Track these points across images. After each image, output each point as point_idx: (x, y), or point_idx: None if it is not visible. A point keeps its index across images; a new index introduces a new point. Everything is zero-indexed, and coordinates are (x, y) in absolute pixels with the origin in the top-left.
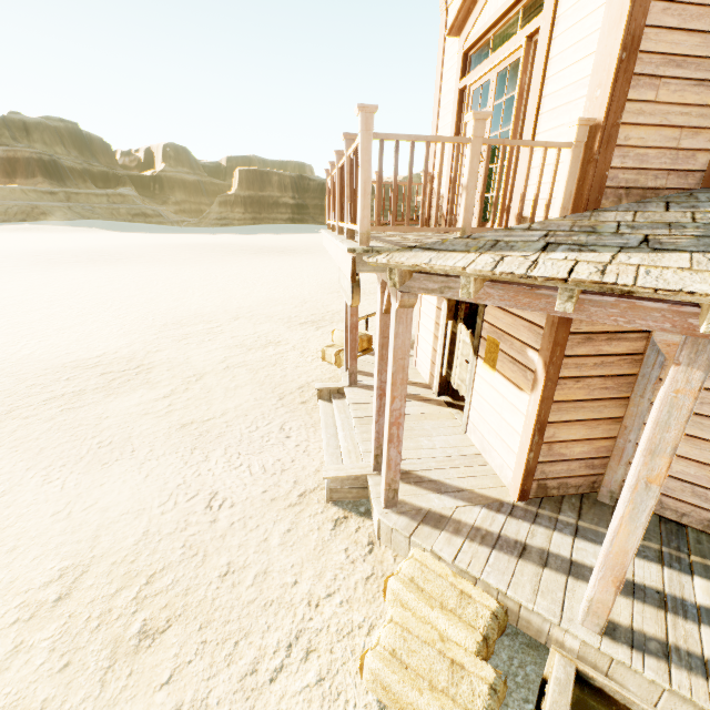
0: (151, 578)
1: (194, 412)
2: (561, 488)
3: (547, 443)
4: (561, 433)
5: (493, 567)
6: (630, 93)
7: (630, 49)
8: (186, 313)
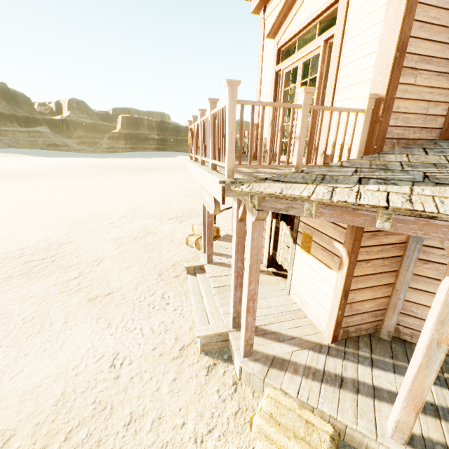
0: (69, 434)
1: (97, 288)
2: (357, 331)
3: (349, 303)
4: (358, 296)
5: (324, 398)
6: (400, 79)
7: (401, 50)
8: (88, 214)
